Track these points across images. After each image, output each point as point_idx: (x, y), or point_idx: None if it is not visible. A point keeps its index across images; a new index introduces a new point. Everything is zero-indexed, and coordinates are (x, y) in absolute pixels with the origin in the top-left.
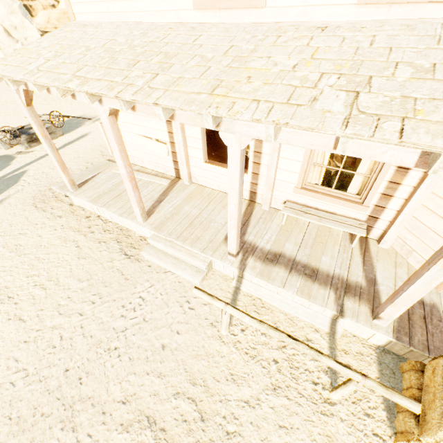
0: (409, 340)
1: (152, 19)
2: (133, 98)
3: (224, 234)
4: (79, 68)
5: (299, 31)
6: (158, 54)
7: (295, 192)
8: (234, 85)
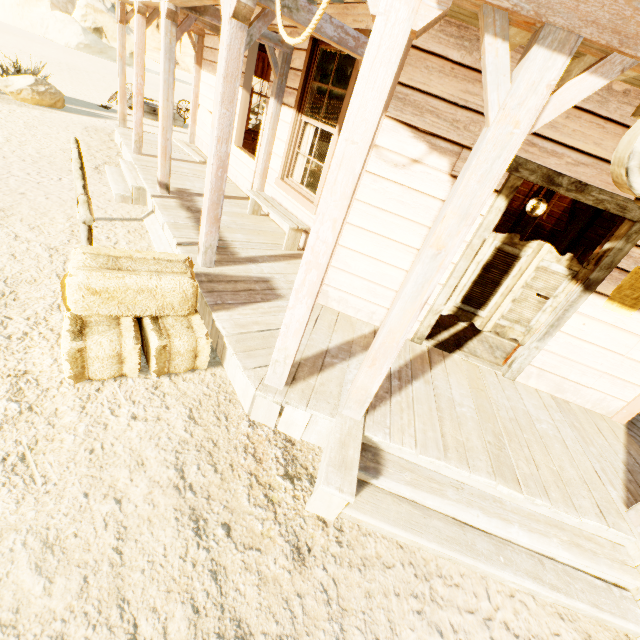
0: (205, 281)
1: None
2: None
3: (183, 187)
4: None
5: None
6: None
7: (276, 184)
8: None
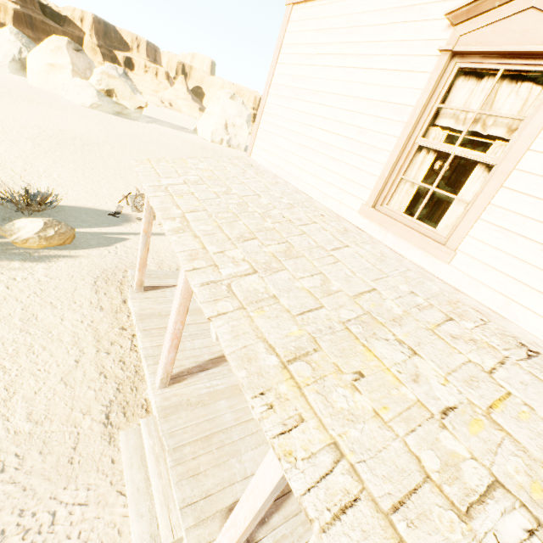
0: None
1: (313, 194)
2: (197, 291)
3: (234, 498)
4: (196, 209)
5: (485, 329)
6: (281, 241)
7: None
8: (327, 373)
